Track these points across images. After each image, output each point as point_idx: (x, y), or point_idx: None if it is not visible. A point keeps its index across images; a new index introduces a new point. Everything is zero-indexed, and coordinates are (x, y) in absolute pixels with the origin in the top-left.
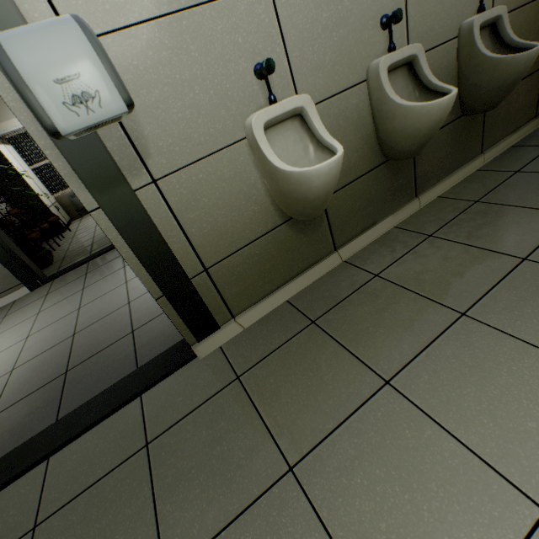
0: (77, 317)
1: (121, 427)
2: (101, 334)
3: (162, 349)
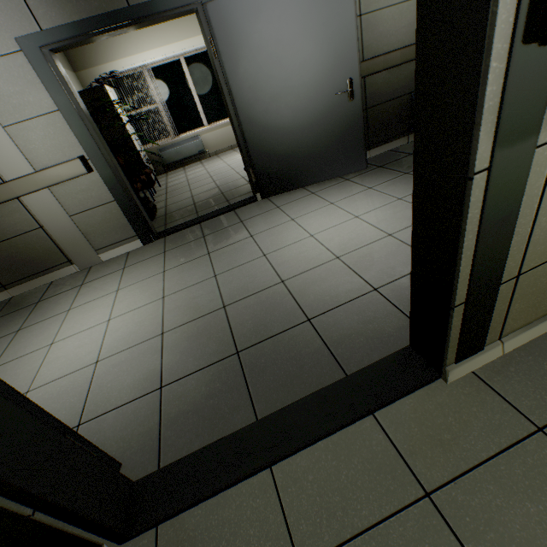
0: (218, 286)
1: (365, 453)
2: (263, 314)
3: (369, 353)
